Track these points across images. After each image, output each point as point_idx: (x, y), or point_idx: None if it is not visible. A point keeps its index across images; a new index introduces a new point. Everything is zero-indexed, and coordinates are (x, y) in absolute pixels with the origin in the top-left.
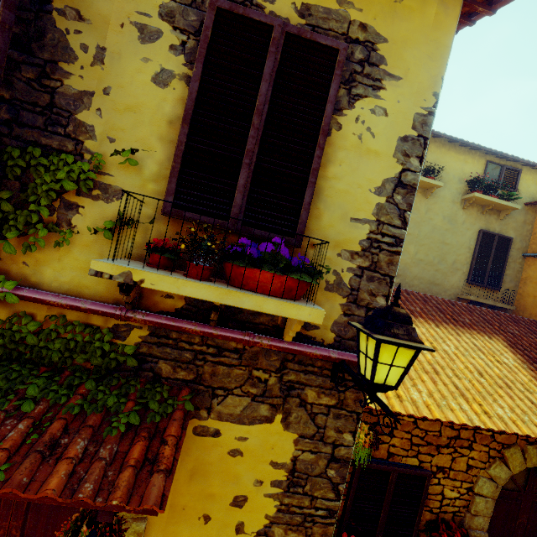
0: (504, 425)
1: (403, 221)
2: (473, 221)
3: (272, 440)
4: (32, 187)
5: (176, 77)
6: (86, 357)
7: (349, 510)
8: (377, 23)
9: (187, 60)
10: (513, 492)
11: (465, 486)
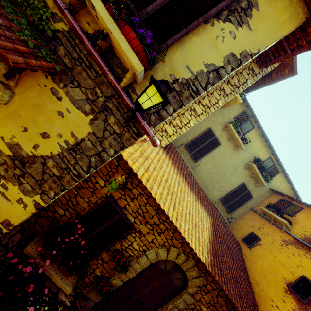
0: (179, 228)
1: (205, 87)
2: (244, 176)
3: (80, 123)
4: None
5: None
6: (32, 12)
7: (88, 214)
8: None
9: None
10: (161, 269)
11: (144, 248)
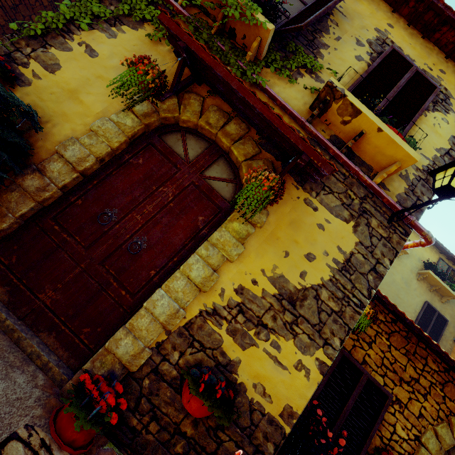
0: None
1: None
2: (422, 292)
3: (343, 233)
4: (293, 57)
5: (364, 61)
6: None
7: (322, 386)
8: (451, 91)
9: (371, 59)
10: None
11: (414, 432)
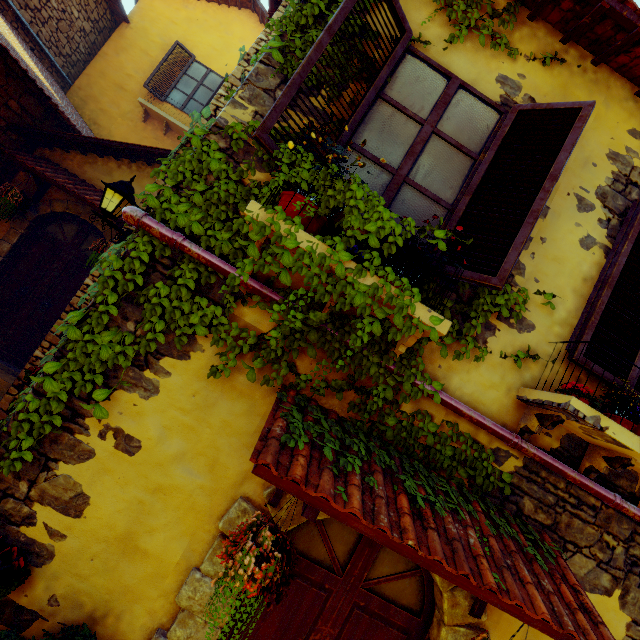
0: None
1: None
2: None
3: (606, 616)
4: (475, 304)
5: (597, 244)
6: (471, 472)
7: None
8: None
9: (608, 234)
10: None
11: None
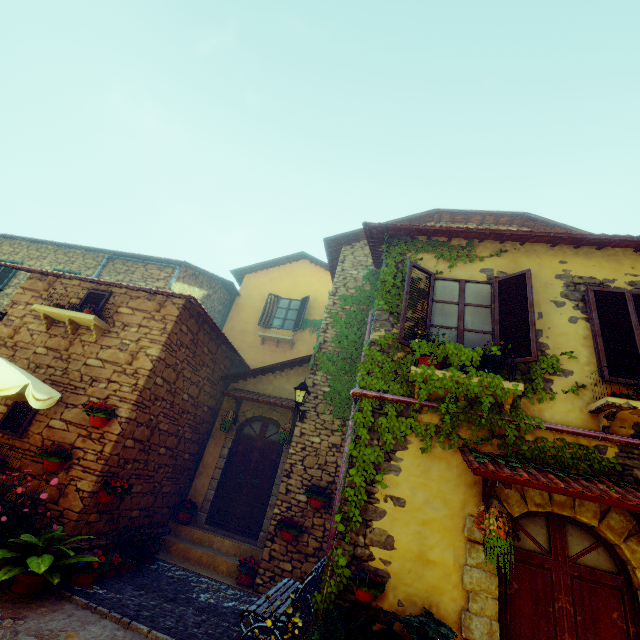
0: None
1: None
2: None
3: None
4: (532, 372)
5: (579, 319)
6: (588, 463)
7: None
8: None
9: (581, 311)
10: None
11: None
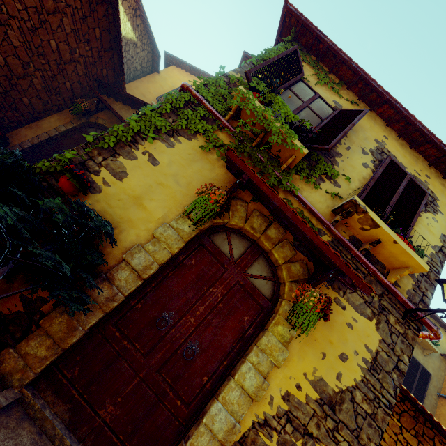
0: None
1: (441, 266)
2: None
3: (368, 331)
4: (317, 166)
5: (369, 168)
6: None
7: None
8: (436, 194)
9: (374, 166)
10: None
11: None
